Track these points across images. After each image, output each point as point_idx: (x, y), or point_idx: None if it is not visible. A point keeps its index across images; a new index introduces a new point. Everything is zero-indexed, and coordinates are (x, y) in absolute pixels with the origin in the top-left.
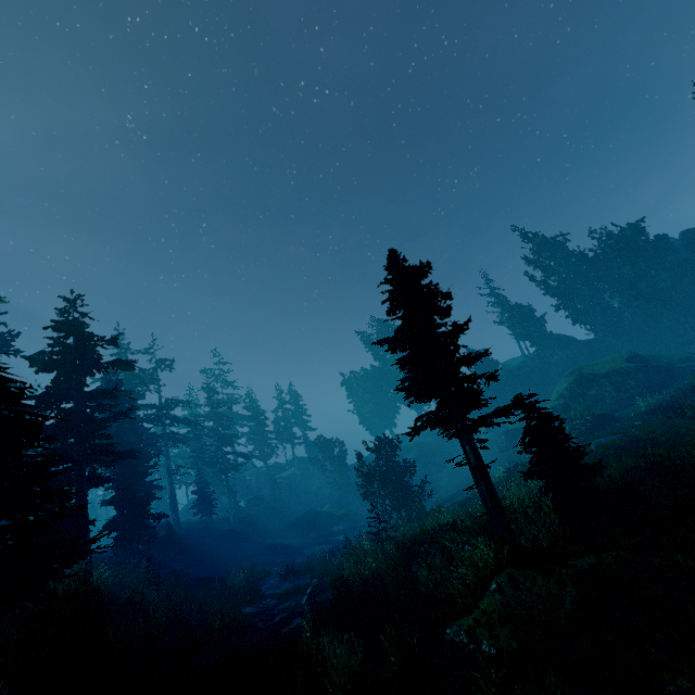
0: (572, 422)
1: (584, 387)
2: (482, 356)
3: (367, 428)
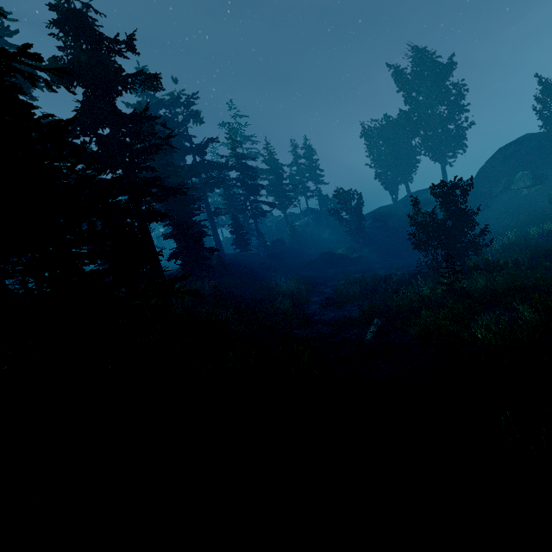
0: None
1: None
2: None
3: (381, 182)
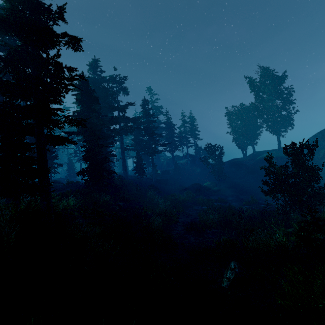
0: None
1: None
2: None
3: (236, 143)
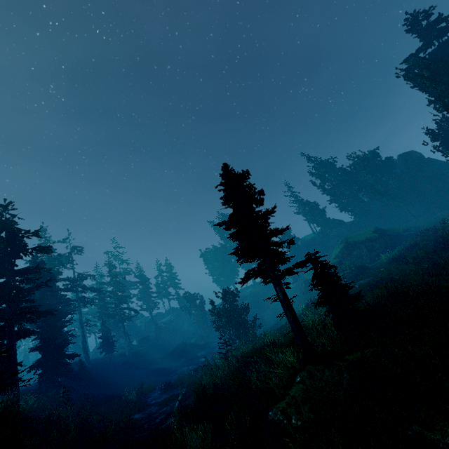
0: (344, 272)
1: (350, 250)
2: (285, 230)
3: (218, 285)
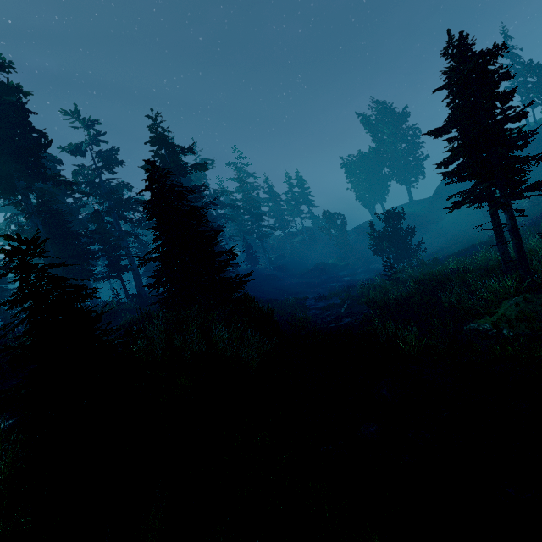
0: None
1: None
2: (528, 137)
3: (361, 203)
